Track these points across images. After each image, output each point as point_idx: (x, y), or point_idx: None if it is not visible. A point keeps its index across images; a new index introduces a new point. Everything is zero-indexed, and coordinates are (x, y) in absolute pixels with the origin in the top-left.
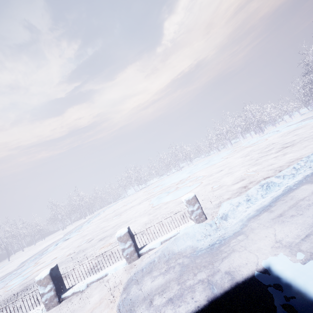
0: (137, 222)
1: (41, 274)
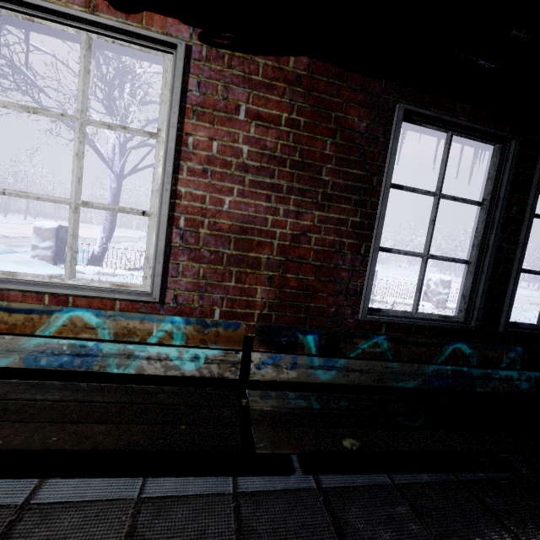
0: None
1: None
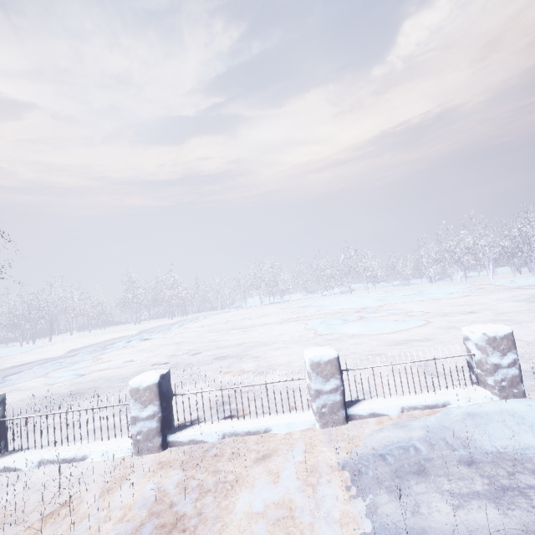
0: (293, 351)
1: (142, 379)
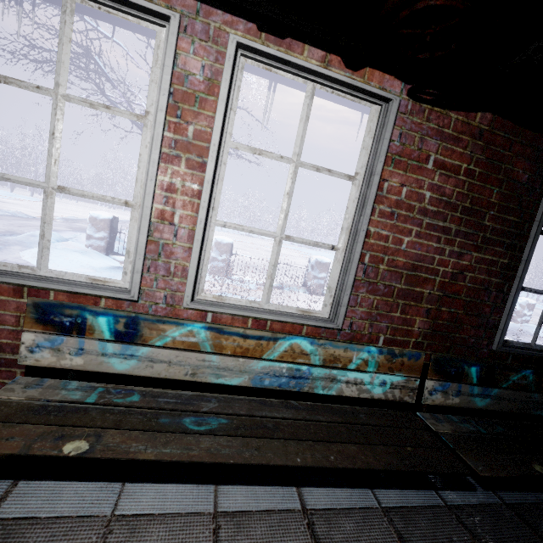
0: None
1: None
